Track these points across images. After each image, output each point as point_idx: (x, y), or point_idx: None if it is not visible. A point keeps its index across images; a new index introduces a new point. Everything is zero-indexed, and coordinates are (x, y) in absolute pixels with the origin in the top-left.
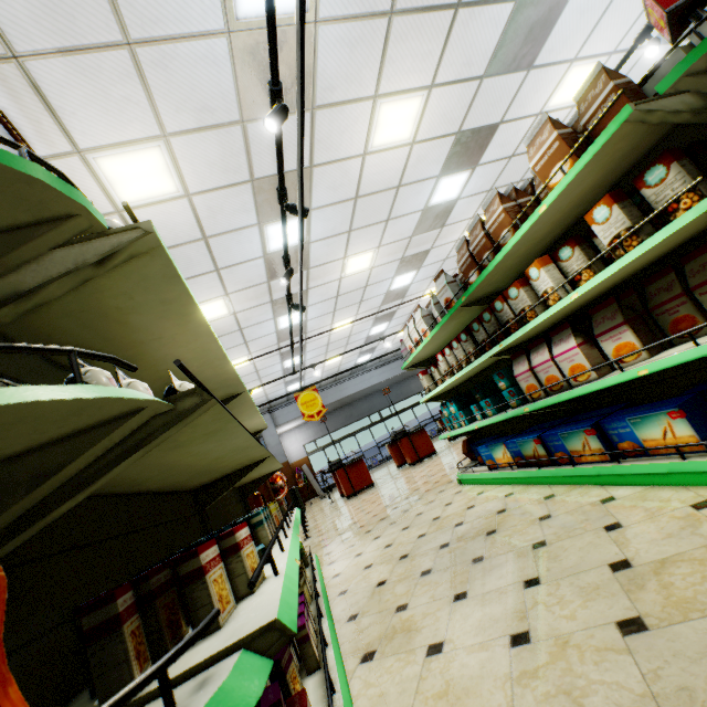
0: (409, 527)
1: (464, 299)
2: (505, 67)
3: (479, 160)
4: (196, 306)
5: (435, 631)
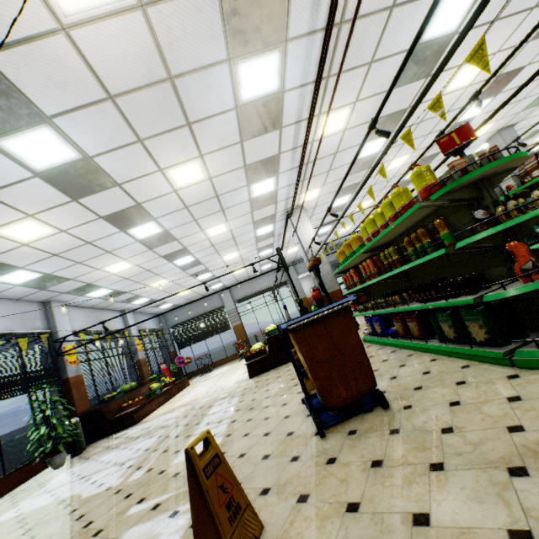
0: None
1: (526, 186)
2: None
3: (502, 90)
4: None
5: None
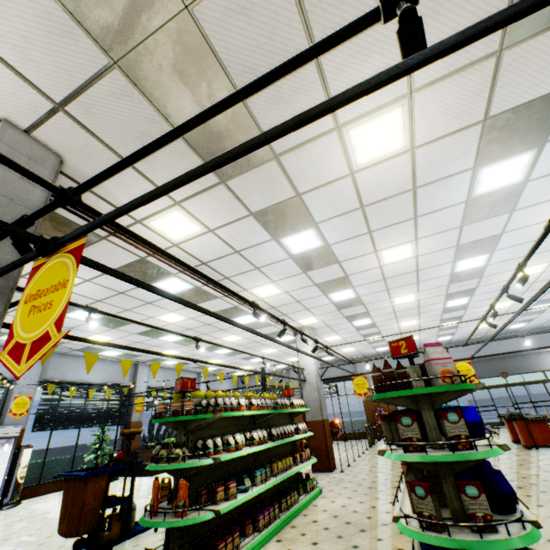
0: (362, 502)
1: None
2: (481, 218)
3: (495, 248)
4: (239, 414)
5: (295, 547)
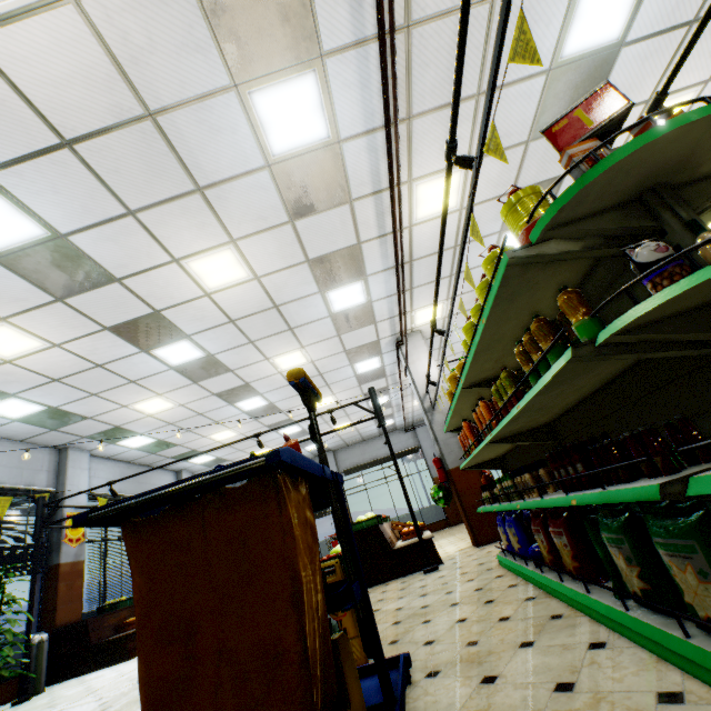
0: None
1: None
2: None
3: None
4: None
5: None
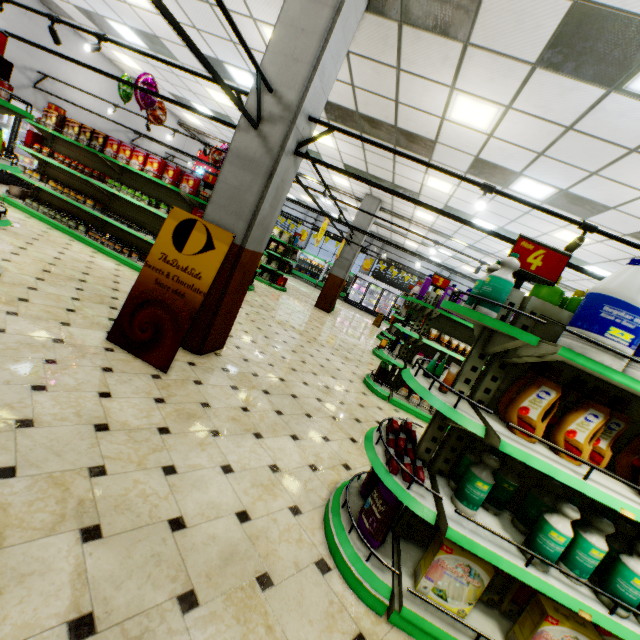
0: None
1: None
2: (590, 213)
3: None
4: None
5: None
